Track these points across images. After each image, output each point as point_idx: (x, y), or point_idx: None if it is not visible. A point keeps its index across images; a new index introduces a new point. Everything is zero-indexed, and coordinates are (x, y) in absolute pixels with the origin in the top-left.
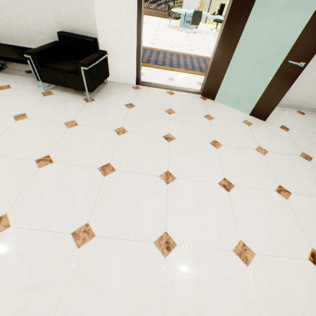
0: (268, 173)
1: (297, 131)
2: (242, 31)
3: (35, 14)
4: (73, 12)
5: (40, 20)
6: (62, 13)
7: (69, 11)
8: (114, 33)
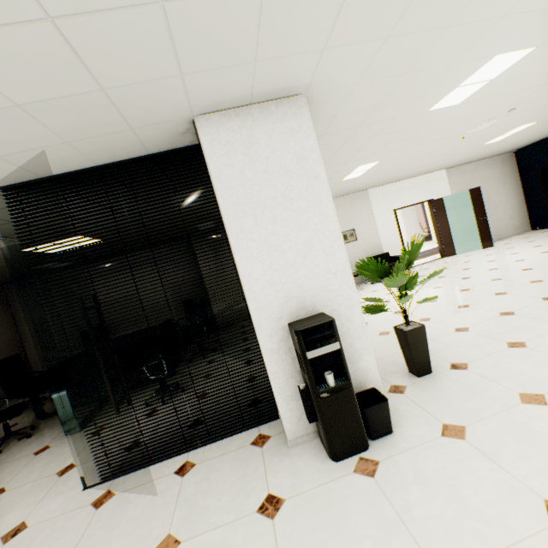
0: (523, 248)
1: (513, 242)
2: (447, 221)
3: (354, 256)
4: (371, 248)
5: (356, 258)
6: (366, 250)
7: (370, 248)
8: (391, 248)
